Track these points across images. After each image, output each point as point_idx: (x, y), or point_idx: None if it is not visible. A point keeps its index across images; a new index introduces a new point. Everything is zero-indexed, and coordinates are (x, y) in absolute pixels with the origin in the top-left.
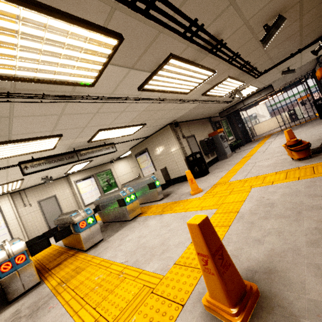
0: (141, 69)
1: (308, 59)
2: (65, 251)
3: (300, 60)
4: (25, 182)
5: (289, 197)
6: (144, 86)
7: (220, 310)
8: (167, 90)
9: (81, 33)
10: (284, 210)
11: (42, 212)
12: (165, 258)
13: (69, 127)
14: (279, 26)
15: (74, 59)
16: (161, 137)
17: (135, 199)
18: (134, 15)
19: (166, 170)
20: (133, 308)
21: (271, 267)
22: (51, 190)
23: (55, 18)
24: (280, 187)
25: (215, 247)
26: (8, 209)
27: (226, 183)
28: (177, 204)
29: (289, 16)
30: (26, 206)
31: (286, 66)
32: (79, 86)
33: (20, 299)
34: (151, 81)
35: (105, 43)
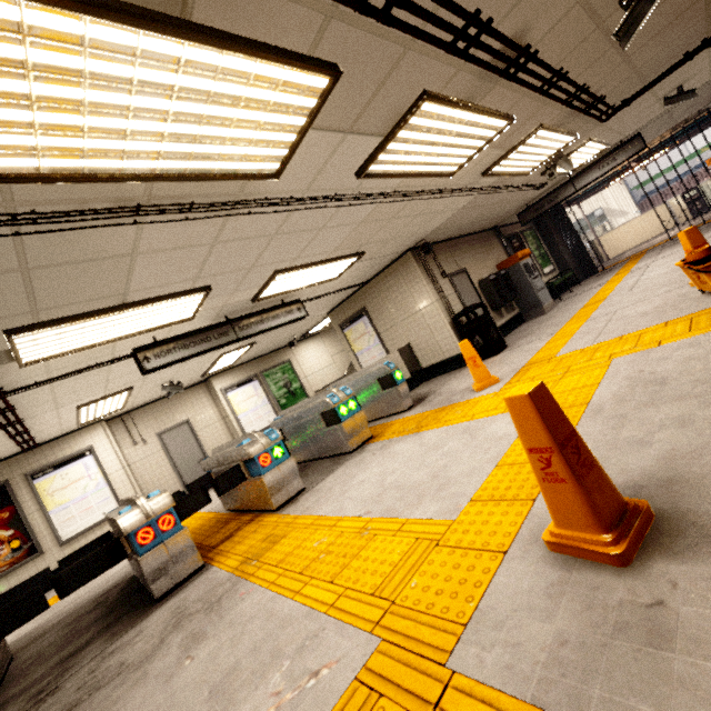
0: (365, 132)
1: None
2: (232, 517)
3: (707, 64)
4: (133, 395)
5: (700, 363)
6: (369, 167)
7: (580, 543)
8: (412, 171)
9: (270, 75)
10: (690, 386)
11: (167, 455)
12: (448, 497)
13: (223, 269)
14: None
15: (253, 126)
16: (394, 280)
17: (358, 410)
18: (363, 23)
19: (410, 350)
20: (407, 570)
21: (673, 476)
22: (179, 411)
23: (235, 53)
24: (679, 348)
25: (563, 433)
26: (107, 450)
27: (550, 360)
28: (449, 411)
29: None
30: (137, 443)
31: (673, 85)
32: (254, 180)
33: (177, 593)
34: (382, 156)
35: (308, 86)
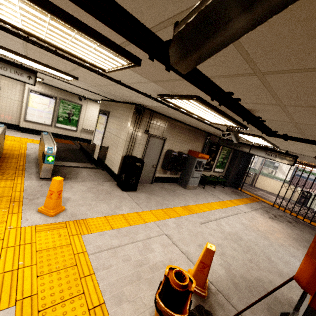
0: None
1: None
2: None
3: None
4: None
5: None
6: None
7: None
8: (15, 23)
9: None
10: None
11: None
12: None
13: None
14: None
15: None
16: (123, 112)
17: None
18: None
19: (107, 150)
20: None
21: None
22: None
23: None
24: None
25: None
26: None
27: (74, 236)
28: (1, 208)
29: None
30: None
31: None
32: None
33: None
34: None
35: None
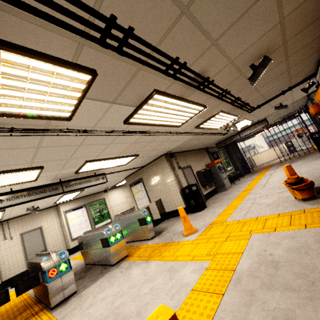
0: (124, 104)
1: (299, 96)
2: (32, 304)
3: (291, 96)
4: (8, 213)
5: (297, 255)
6: (130, 119)
7: None
8: (157, 123)
9: (45, 68)
10: (292, 276)
11: (22, 247)
12: None
13: (50, 159)
14: (266, 66)
15: (42, 93)
16: (156, 167)
17: (121, 239)
18: (107, 51)
19: (160, 202)
20: None
21: None
22: (37, 221)
23: (8, 51)
24: (285, 237)
25: None
26: None
27: (223, 224)
28: (168, 247)
29: (275, 57)
30: (6, 239)
31: (278, 102)
32: (53, 120)
33: None
34: (137, 115)
35: (76, 78)
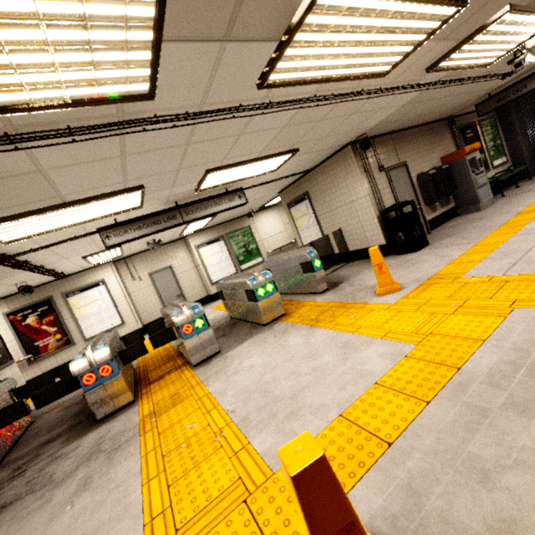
0: (251, 37)
1: None
2: (174, 356)
3: None
4: (126, 248)
5: None
6: (269, 76)
7: None
8: (331, 75)
9: None
10: None
11: (155, 289)
12: (287, 433)
13: (149, 172)
14: None
15: (80, 46)
16: (333, 171)
17: (274, 292)
18: None
19: (341, 234)
20: (211, 518)
21: None
22: (165, 258)
23: None
24: None
25: (332, 529)
26: (114, 283)
27: (455, 281)
28: (346, 311)
29: None
30: (135, 279)
31: None
32: (123, 102)
33: (110, 420)
34: (283, 62)
35: None
